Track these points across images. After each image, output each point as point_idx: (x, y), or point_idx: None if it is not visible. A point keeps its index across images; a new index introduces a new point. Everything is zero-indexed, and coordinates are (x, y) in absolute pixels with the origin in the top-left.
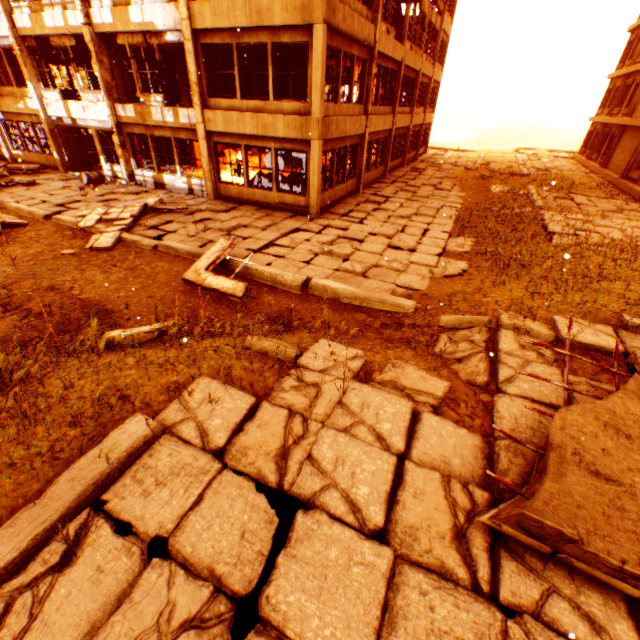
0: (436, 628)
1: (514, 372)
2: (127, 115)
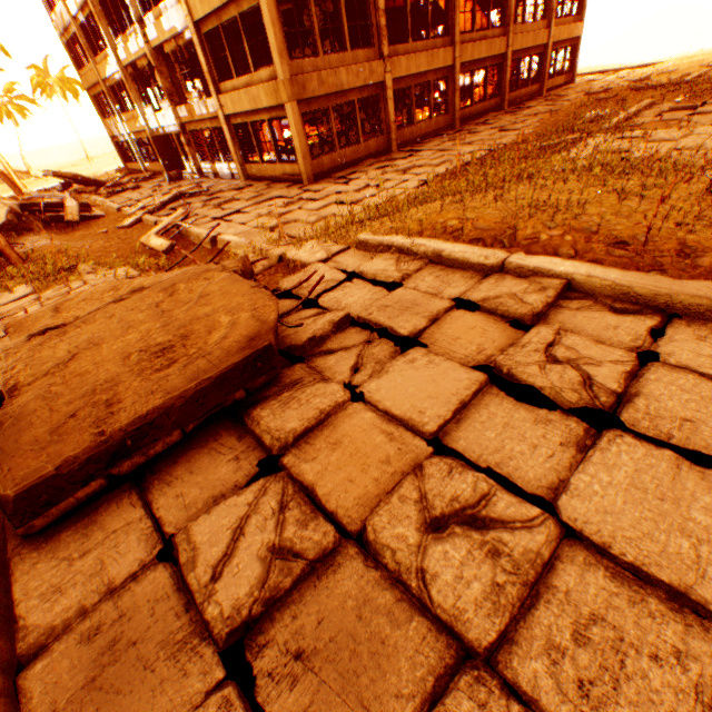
0: None
1: None
2: (184, 116)
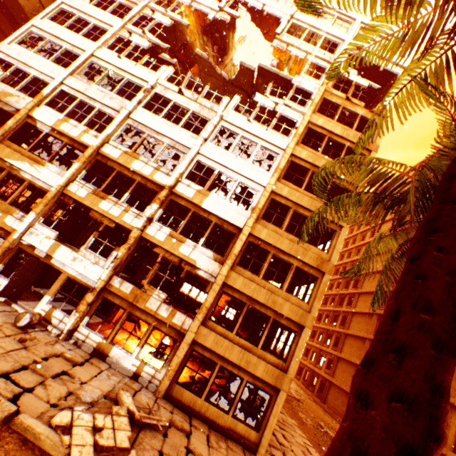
0: None
1: None
2: (120, 287)
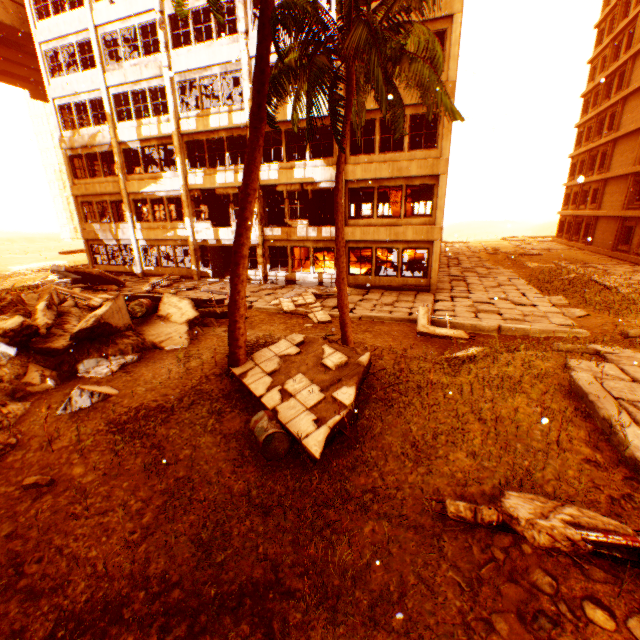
0: None
1: None
2: (273, 234)
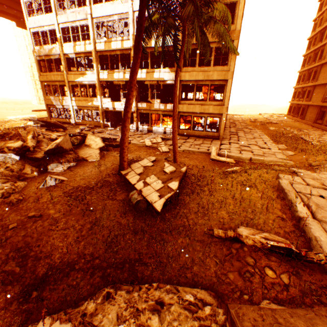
0: None
1: None
2: (142, 106)
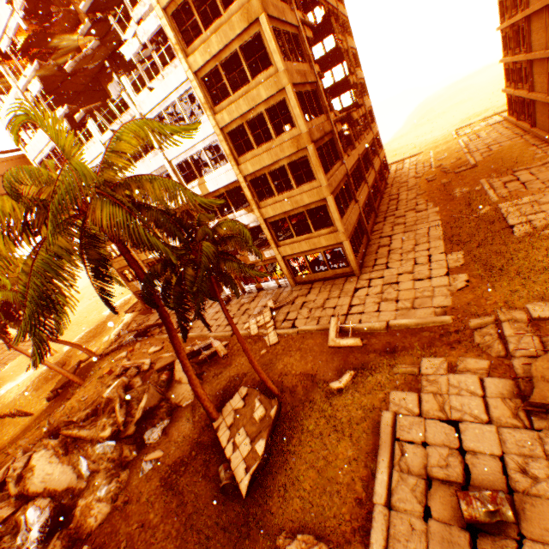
0: (517, 439)
1: (515, 345)
2: None
